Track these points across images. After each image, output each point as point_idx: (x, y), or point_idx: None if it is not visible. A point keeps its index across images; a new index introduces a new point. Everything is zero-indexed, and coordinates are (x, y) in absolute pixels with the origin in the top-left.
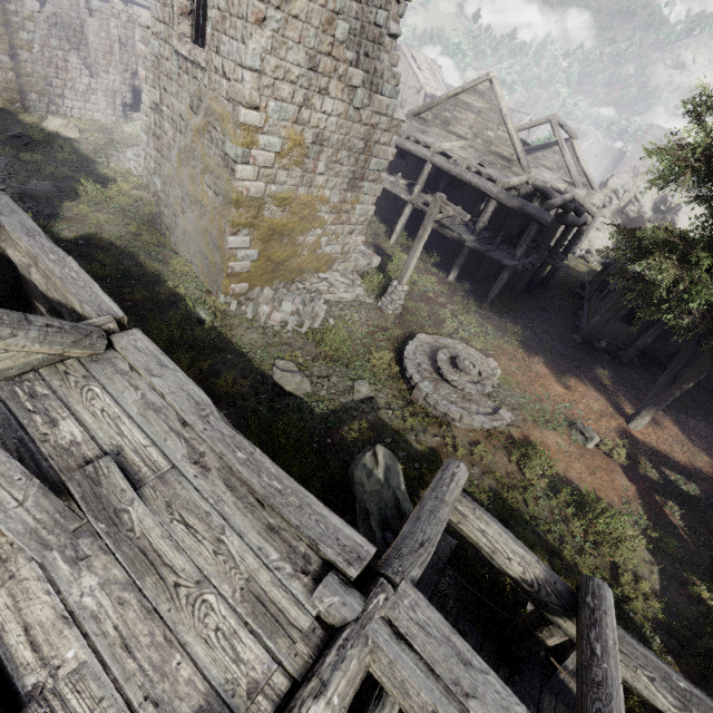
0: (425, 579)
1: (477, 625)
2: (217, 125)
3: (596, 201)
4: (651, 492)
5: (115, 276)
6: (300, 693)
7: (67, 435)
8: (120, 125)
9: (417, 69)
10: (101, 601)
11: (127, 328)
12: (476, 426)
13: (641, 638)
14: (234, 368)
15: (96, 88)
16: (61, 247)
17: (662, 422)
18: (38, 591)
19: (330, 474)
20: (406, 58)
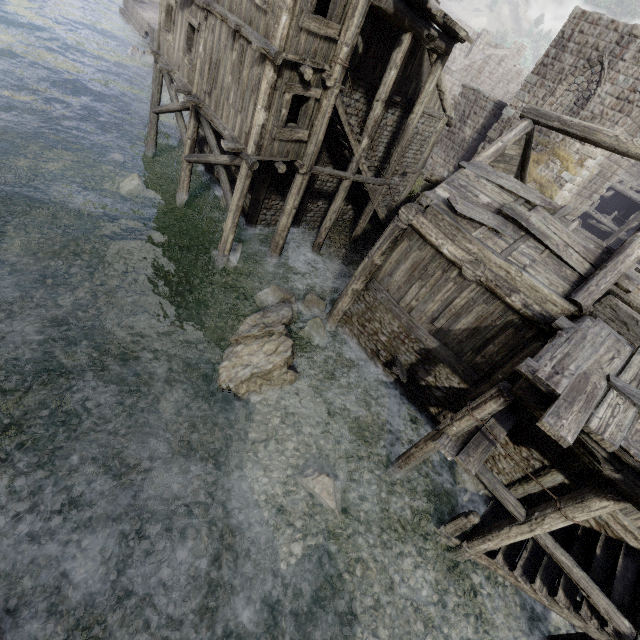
0: None
1: None
2: (558, 162)
3: None
4: None
5: None
6: None
7: None
8: None
9: None
10: None
11: None
12: None
13: None
14: None
15: None
16: None
17: None
18: None
19: None
20: None
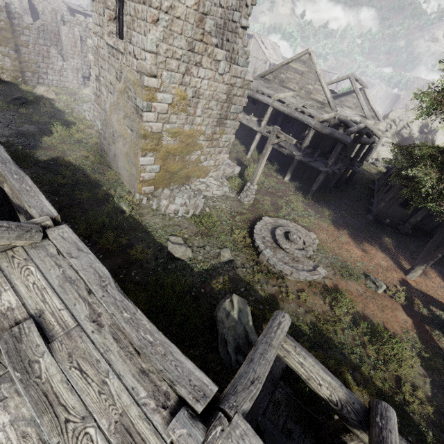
0: (264, 390)
1: (300, 424)
2: (131, 88)
3: (381, 127)
4: (423, 324)
5: (70, 184)
6: None
7: (6, 302)
8: (81, 89)
9: (264, 48)
10: (9, 435)
11: (61, 223)
12: (301, 278)
13: (418, 433)
14: (143, 242)
15: (66, 68)
16: (39, 166)
17: (429, 274)
18: None
19: (202, 314)
20: (257, 42)
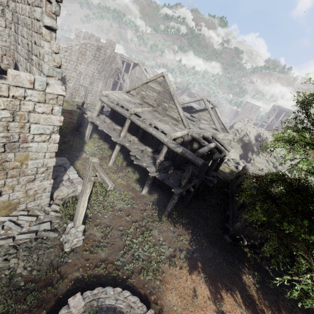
0: None
1: None
2: None
3: (229, 137)
4: None
5: None
6: None
7: None
8: None
9: (146, 73)
10: None
11: None
12: None
13: None
14: None
15: None
16: None
17: None
18: None
19: None
20: (141, 68)
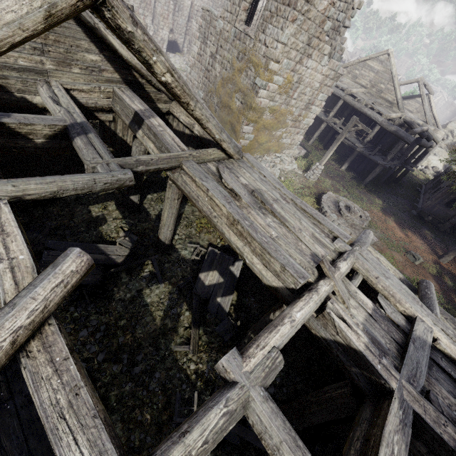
0: None
1: None
2: (253, 68)
3: (439, 135)
4: (447, 291)
5: None
6: (337, 260)
7: (243, 181)
8: None
9: None
10: (275, 225)
11: None
12: None
13: None
14: None
15: (155, 38)
16: None
17: None
18: (258, 217)
19: None
20: None
